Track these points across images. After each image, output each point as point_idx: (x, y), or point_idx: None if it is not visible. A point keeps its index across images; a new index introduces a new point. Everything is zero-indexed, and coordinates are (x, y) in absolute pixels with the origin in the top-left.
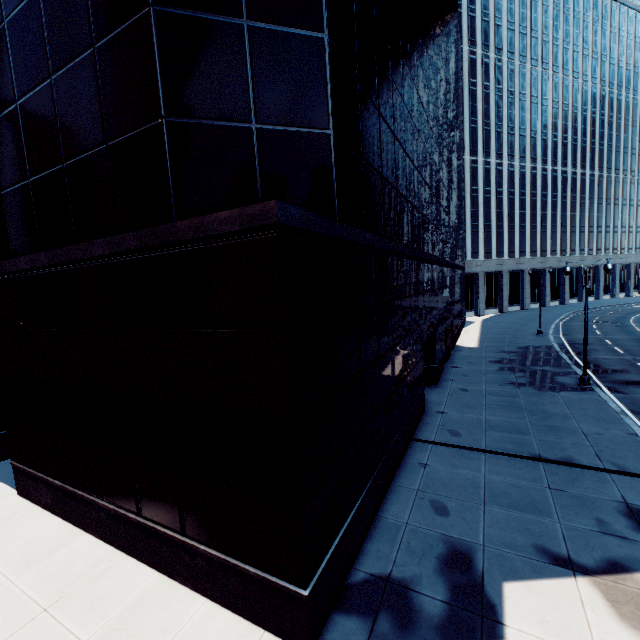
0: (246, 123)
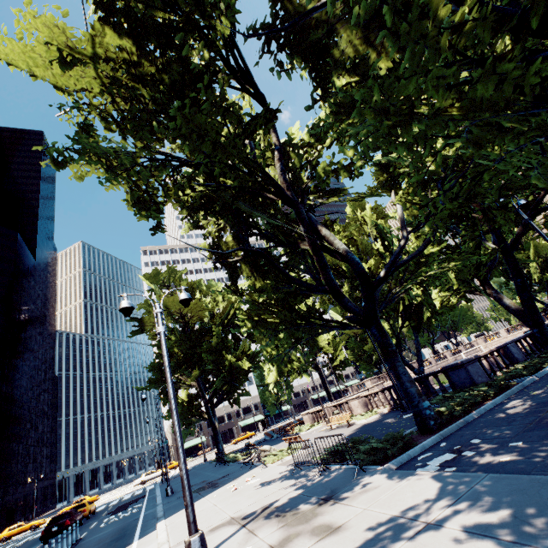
0: None
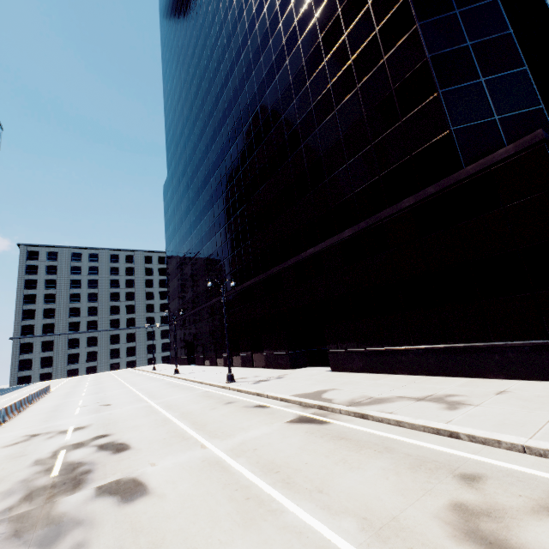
0: (491, 118)
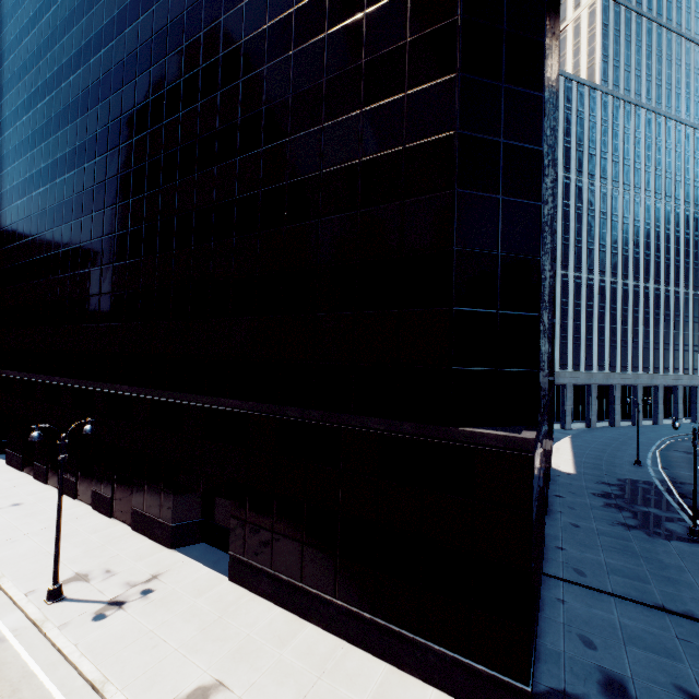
0: (492, 367)
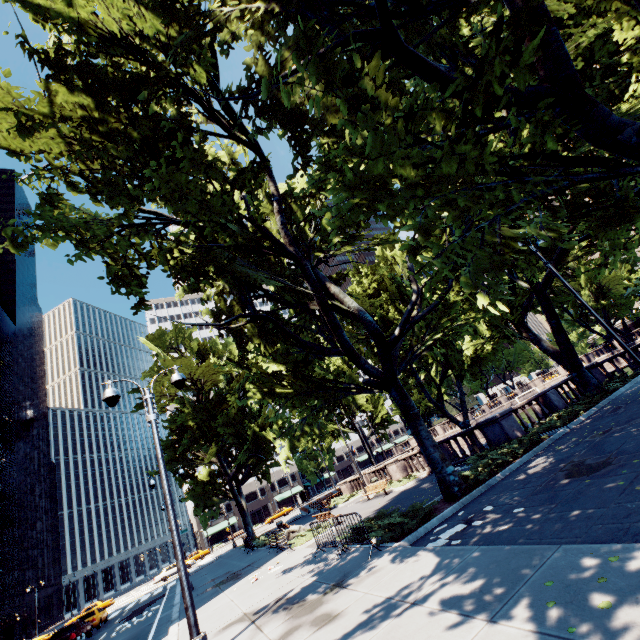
0: None
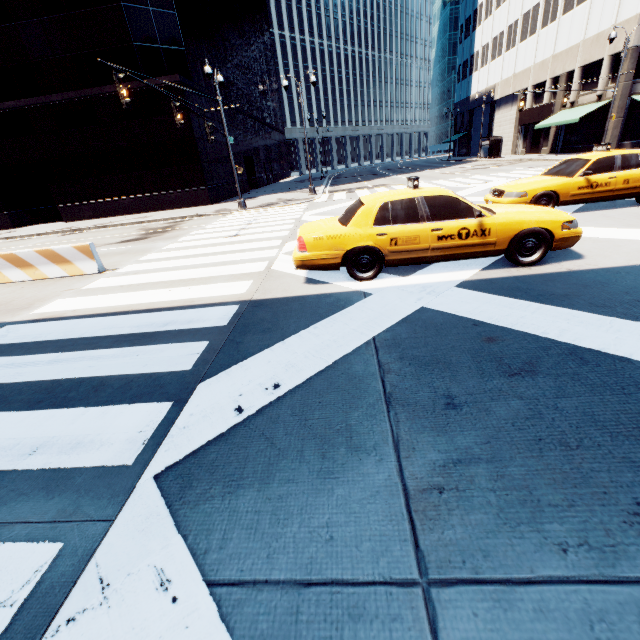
0: (158, 45)
